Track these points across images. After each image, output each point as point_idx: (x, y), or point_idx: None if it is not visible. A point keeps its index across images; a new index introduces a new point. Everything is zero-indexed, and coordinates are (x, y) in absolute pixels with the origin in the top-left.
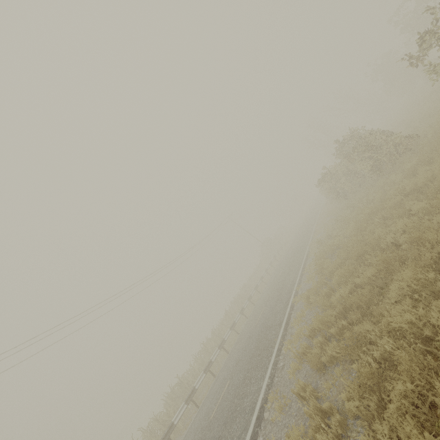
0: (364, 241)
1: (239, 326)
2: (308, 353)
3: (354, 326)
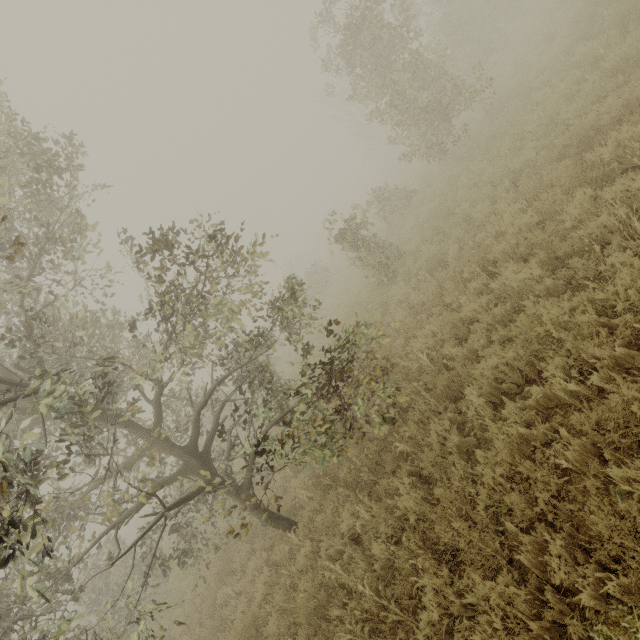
0: None
1: None
2: None
3: None
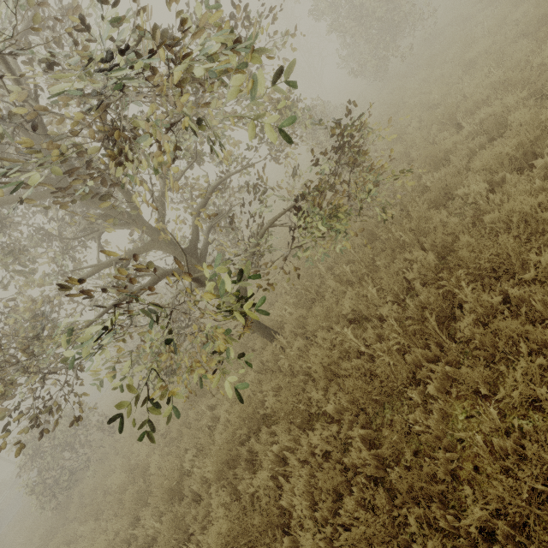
0: None
1: None
2: None
3: None
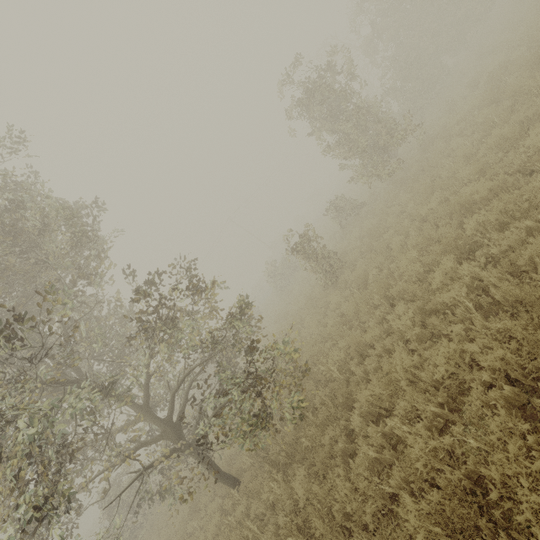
0: None
1: None
2: None
3: None
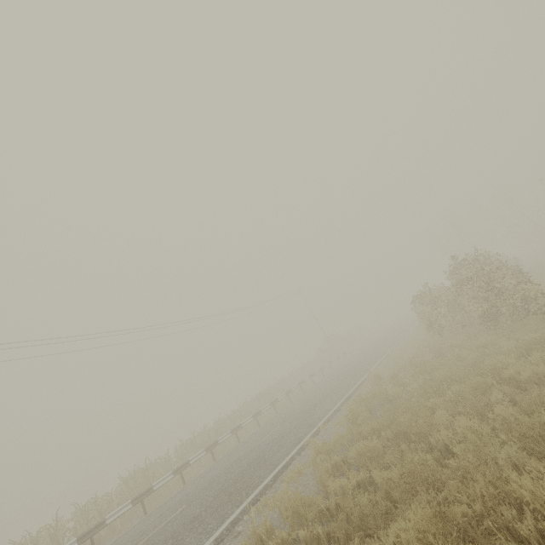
0: (414, 419)
1: (247, 430)
2: (267, 539)
3: (334, 541)
